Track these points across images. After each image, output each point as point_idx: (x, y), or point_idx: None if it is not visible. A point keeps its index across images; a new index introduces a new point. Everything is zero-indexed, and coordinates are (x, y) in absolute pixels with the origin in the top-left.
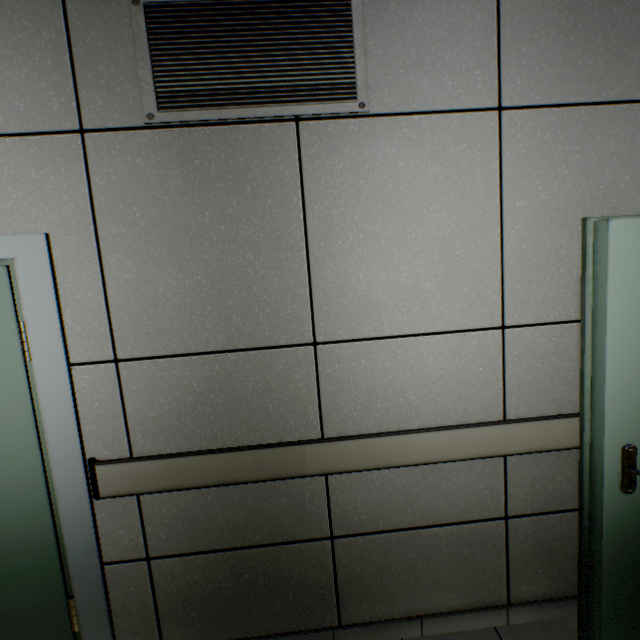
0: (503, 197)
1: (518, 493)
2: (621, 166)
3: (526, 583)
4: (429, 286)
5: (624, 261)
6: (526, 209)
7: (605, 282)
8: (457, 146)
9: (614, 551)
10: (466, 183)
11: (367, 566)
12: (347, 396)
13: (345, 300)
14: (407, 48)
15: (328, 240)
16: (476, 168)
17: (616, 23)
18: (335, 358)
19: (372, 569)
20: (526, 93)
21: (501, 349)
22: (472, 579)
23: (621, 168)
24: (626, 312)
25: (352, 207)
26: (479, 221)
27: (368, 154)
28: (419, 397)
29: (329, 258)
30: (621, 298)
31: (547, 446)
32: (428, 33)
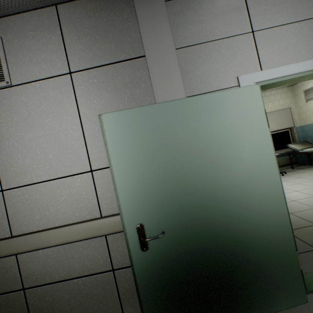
0: (80, 110)
1: (117, 256)
2: (134, 87)
3: (132, 307)
4: (52, 156)
5: (114, 132)
6: (92, 114)
7: (107, 143)
8: (54, 92)
9: (146, 284)
10: (61, 107)
11: (44, 303)
12: (21, 214)
13: (14, 168)
14: (25, 56)
15: (2, 142)
16: (65, 100)
17: (116, 28)
18: (13, 196)
19: (47, 305)
20: (81, 64)
21: (93, 181)
22: (102, 307)
23: (134, 88)
24: (122, 156)
25: (11, 126)
26: (70, 123)
27: (15, 102)
28: (56, 210)
29: (4, 150)
30: (117, 150)
31: (121, 229)
32: (33, 48)
